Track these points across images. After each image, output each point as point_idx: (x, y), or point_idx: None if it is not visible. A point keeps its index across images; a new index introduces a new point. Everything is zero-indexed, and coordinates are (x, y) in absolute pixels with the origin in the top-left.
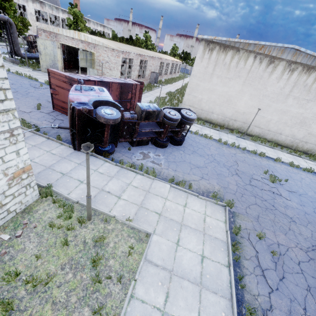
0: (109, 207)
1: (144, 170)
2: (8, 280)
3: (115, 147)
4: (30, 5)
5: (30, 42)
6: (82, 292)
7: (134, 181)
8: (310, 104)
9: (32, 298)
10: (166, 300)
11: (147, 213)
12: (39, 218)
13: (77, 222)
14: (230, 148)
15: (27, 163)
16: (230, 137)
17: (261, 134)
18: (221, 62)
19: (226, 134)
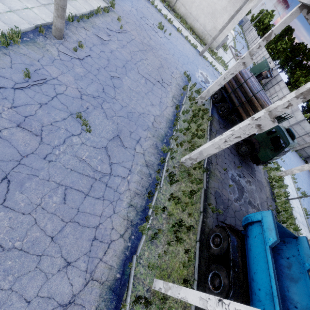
0: None
1: None
2: None
3: None
4: None
5: None
6: None
7: None
8: None
9: None
10: None
11: None
12: None
13: None
14: (148, 3)
15: None
16: (157, 2)
17: (185, 15)
18: None
19: None
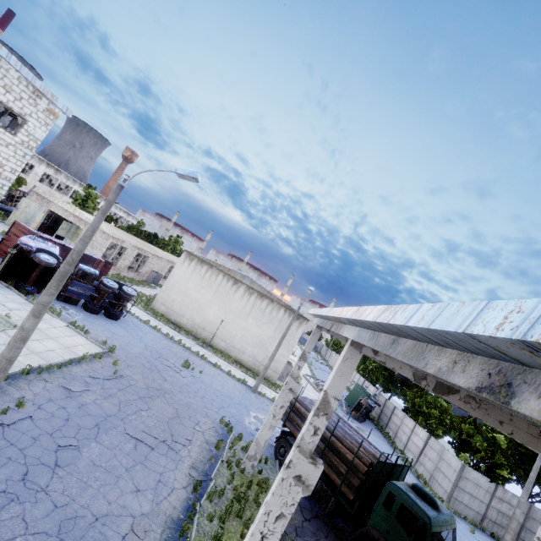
0: None
1: (51, 309)
2: None
3: (37, 293)
4: (42, 168)
5: (12, 195)
6: None
7: None
8: (266, 327)
9: None
10: (2, 344)
11: None
12: None
13: None
14: (173, 343)
15: None
16: (187, 341)
17: (227, 349)
18: (198, 272)
19: (187, 338)
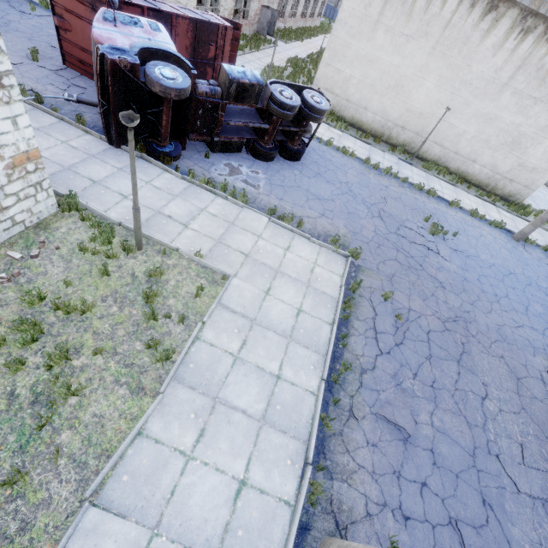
0: (170, 237)
1: (229, 191)
2: (30, 304)
3: (182, 150)
4: None
5: None
6: (132, 327)
7: (211, 206)
8: (537, 109)
9: (66, 326)
10: (242, 347)
11: (228, 252)
12: (62, 239)
13: (121, 251)
14: (381, 176)
15: (32, 144)
16: (387, 158)
17: (442, 158)
18: None
19: (383, 152)
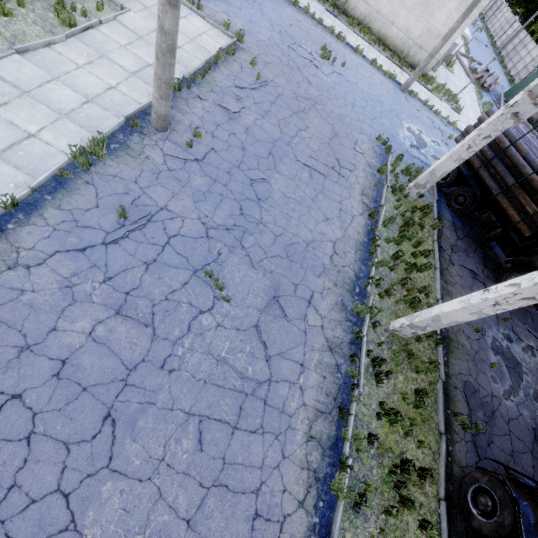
0: None
1: None
2: None
3: None
4: None
5: None
6: (46, 6)
7: None
8: None
9: None
10: (128, 45)
11: None
12: None
13: None
14: (299, 13)
15: None
16: (313, 5)
17: (367, 18)
18: None
19: None
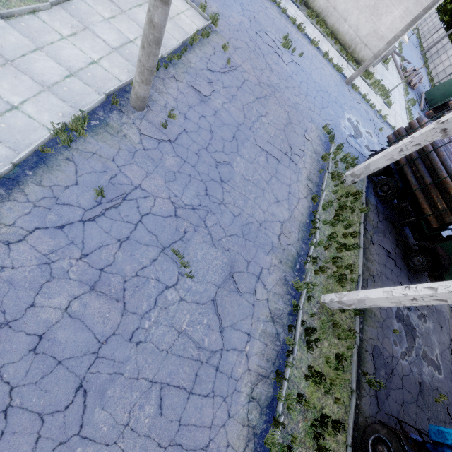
0: None
1: None
2: None
3: None
4: None
5: None
6: None
7: None
8: None
9: None
10: (111, 18)
11: None
12: None
13: None
14: (267, 0)
15: None
16: None
17: (324, 11)
18: None
19: None
